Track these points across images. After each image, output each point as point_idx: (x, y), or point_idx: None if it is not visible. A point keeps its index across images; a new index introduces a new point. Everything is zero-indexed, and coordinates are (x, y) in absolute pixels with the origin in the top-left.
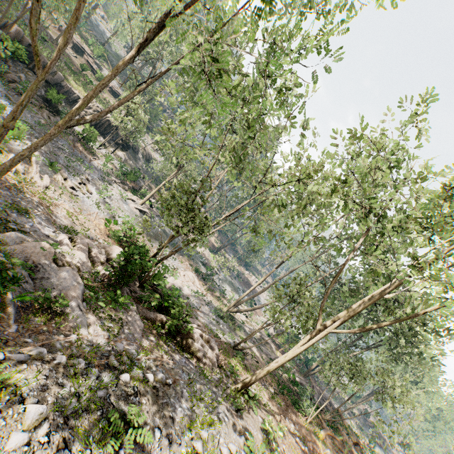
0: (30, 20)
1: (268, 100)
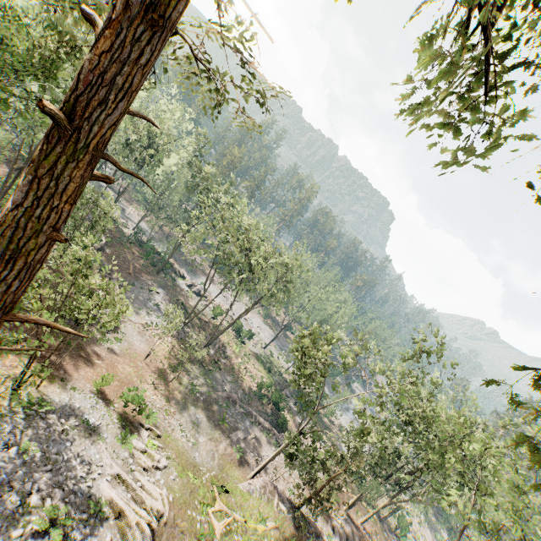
0: None
1: None
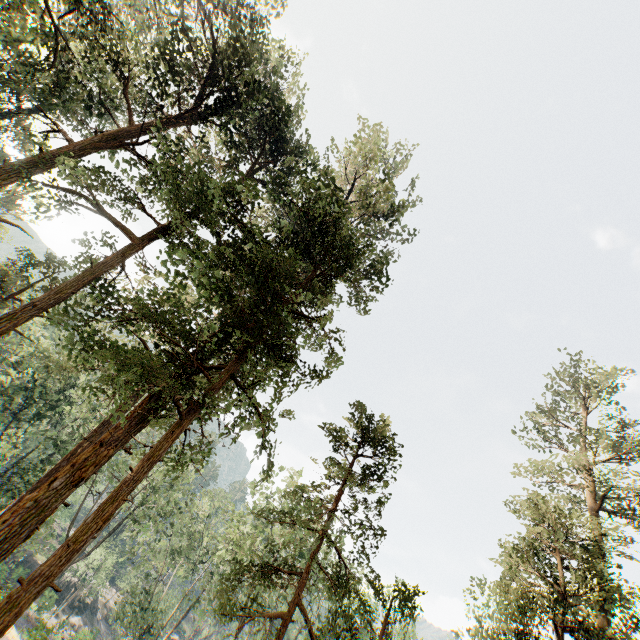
0: (71, 525)
1: (195, 508)
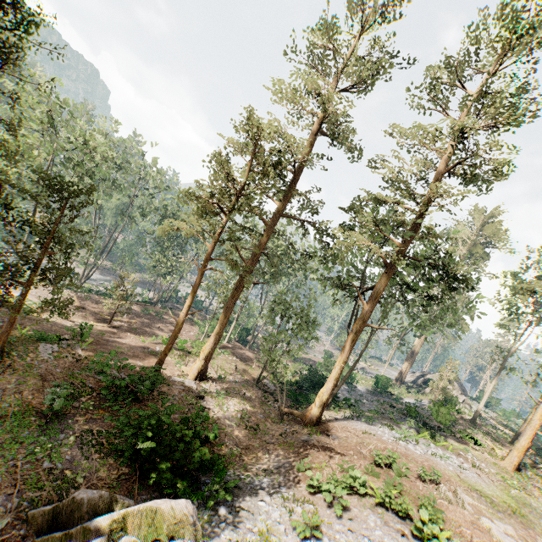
0: None
1: None
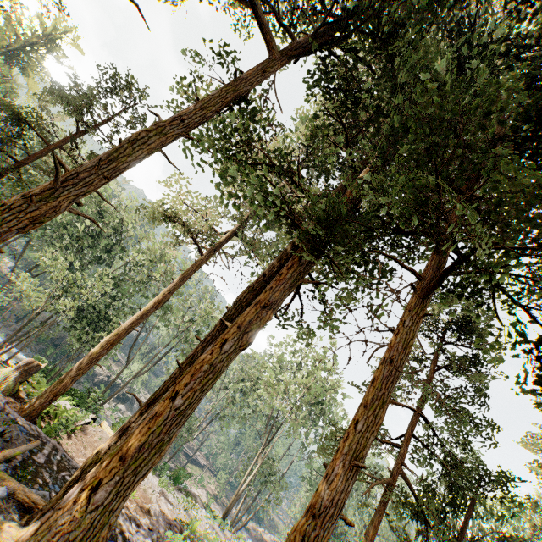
0: (131, 349)
1: None
